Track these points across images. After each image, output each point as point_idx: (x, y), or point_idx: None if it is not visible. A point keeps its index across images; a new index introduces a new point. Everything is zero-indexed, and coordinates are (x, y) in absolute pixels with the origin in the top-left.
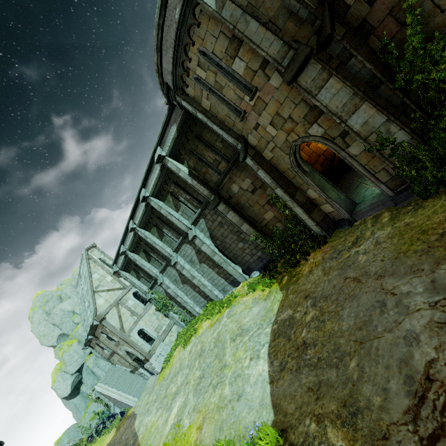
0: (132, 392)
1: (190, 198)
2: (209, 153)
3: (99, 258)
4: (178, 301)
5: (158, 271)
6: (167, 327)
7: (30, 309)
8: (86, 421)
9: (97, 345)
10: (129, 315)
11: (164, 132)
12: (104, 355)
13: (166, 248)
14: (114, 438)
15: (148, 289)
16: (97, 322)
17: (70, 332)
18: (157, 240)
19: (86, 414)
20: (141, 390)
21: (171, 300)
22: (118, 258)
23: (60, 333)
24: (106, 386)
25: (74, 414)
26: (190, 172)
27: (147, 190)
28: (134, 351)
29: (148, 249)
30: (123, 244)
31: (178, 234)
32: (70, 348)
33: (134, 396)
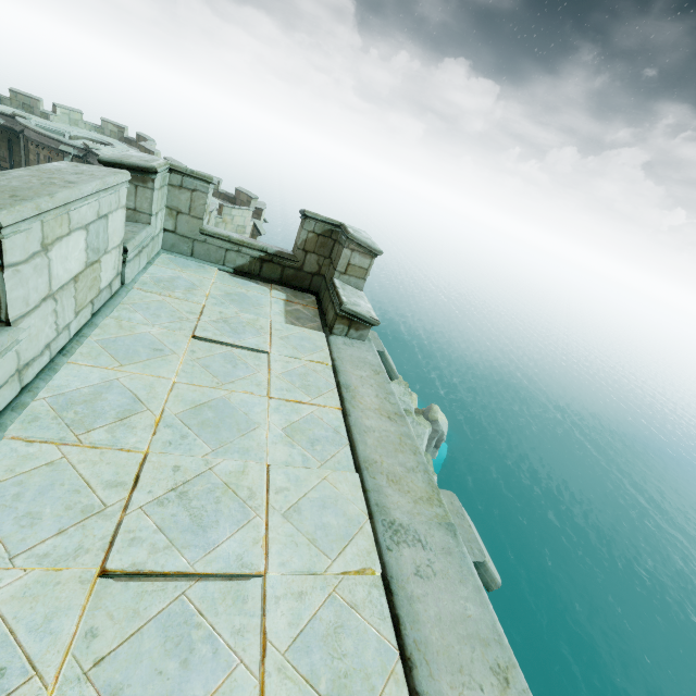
0: None
1: None
2: (6, 152)
3: None
4: None
5: None
6: None
7: None
8: None
9: None
10: None
11: None
12: None
13: None
14: None
15: None
16: None
17: None
18: None
19: None
20: None
21: None
22: None
23: None
24: None
25: None
26: None
27: None
28: None
29: None
30: None
31: None
32: None
33: None
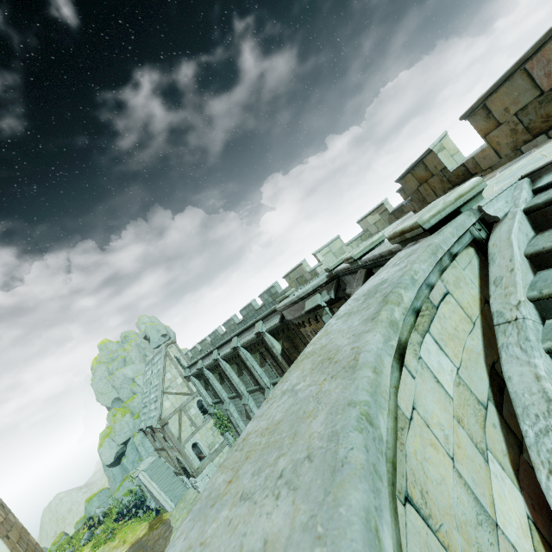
0: (171, 495)
1: (276, 366)
2: (304, 348)
3: (175, 356)
4: (238, 431)
5: (227, 395)
6: (220, 446)
7: (94, 360)
8: (120, 494)
9: (151, 435)
10: (189, 424)
11: (270, 314)
12: (153, 444)
13: (241, 386)
14: (147, 538)
15: (212, 402)
16: (160, 426)
17: (126, 399)
18: (235, 376)
19: (120, 488)
20: (180, 497)
21: (231, 423)
22: (193, 365)
23: (117, 397)
24: (149, 478)
25: (110, 481)
26: (283, 351)
27: (239, 339)
28: (184, 462)
29: (224, 375)
30: (202, 360)
31: (256, 381)
32: (123, 418)
33: (173, 501)
